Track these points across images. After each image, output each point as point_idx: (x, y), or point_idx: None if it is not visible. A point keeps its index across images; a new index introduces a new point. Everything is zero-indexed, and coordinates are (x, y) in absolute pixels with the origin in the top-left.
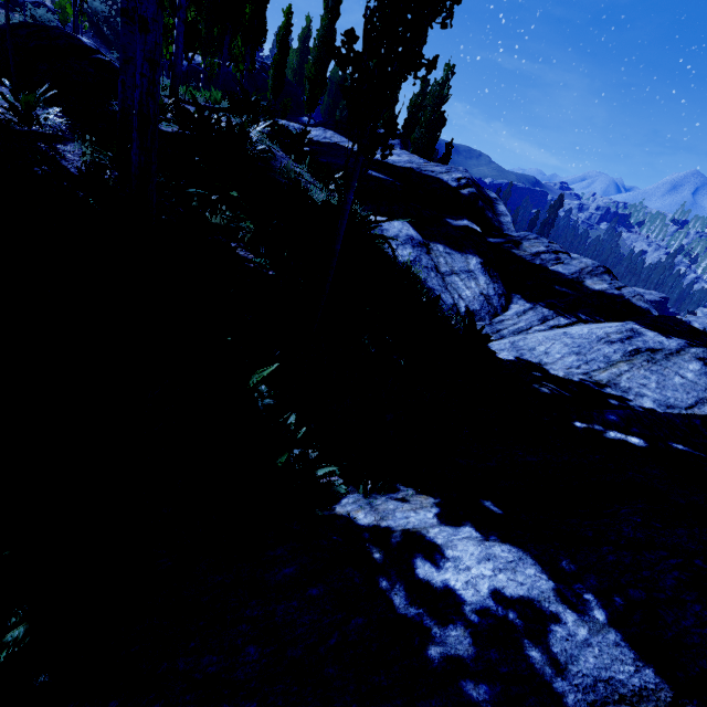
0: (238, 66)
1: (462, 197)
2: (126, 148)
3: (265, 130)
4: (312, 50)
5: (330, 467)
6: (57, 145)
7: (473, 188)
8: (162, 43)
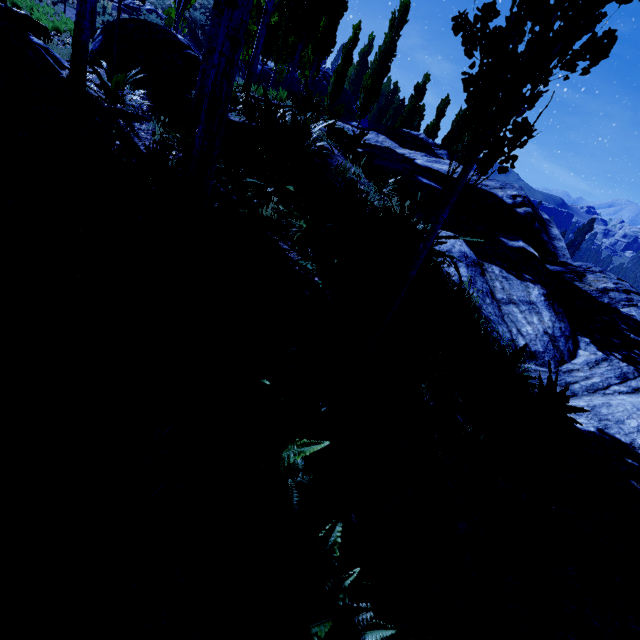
0: (303, 73)
1: (517, 215)
2: (194, 132)
3: (326, 128)
4: (372, 63)
5: (384, 629)
6: (135, 123)
7: (529, 207)
8: (244, 46)
